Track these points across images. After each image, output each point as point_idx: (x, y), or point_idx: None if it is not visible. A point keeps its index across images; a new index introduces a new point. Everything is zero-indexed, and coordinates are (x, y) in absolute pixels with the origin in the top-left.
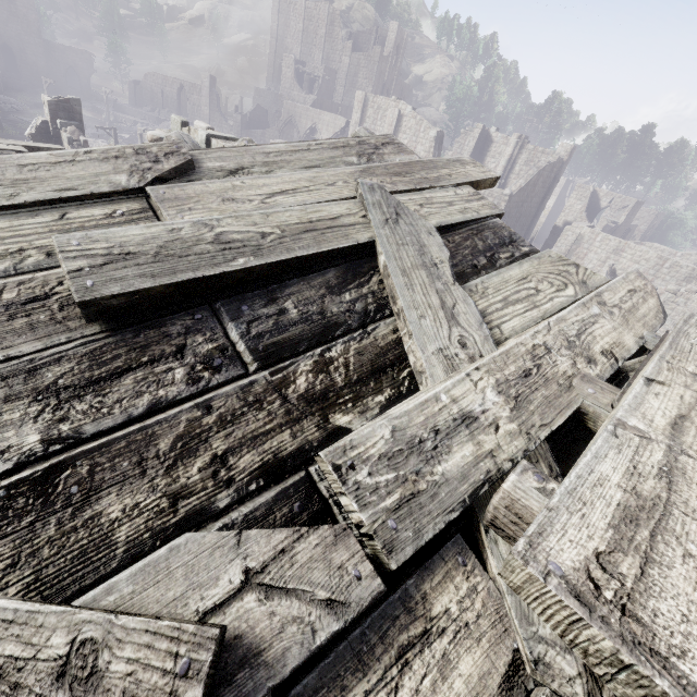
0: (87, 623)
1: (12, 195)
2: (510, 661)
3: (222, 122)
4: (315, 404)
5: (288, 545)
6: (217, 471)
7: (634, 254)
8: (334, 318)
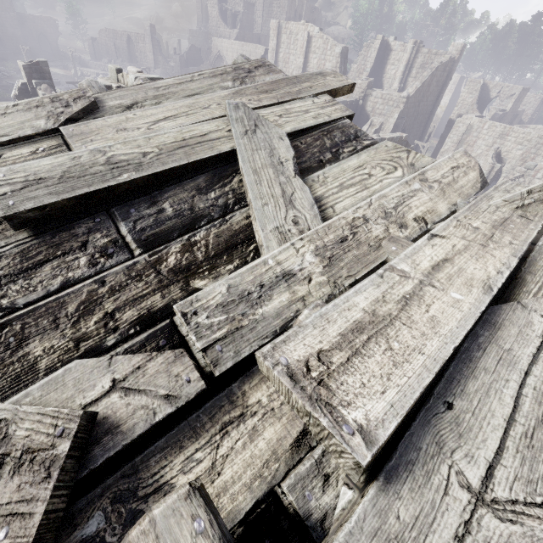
0: (2, 410)
1: None
2: (301, 430)
3: (165, 64)
4: (180, 274)
5: (142, 363)
6: (107, 322)
7: (517, 136)
8: (200, 212)
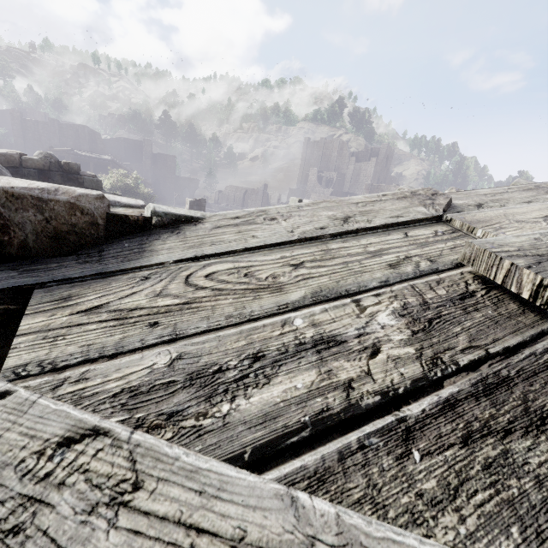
0: None
1: (368, 220)
2: None
3: None
4: None
5: None
6: None
7: None
8: None
